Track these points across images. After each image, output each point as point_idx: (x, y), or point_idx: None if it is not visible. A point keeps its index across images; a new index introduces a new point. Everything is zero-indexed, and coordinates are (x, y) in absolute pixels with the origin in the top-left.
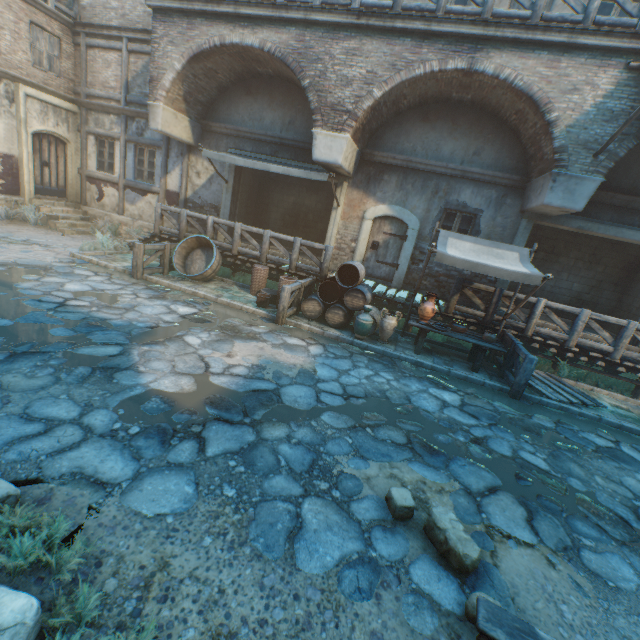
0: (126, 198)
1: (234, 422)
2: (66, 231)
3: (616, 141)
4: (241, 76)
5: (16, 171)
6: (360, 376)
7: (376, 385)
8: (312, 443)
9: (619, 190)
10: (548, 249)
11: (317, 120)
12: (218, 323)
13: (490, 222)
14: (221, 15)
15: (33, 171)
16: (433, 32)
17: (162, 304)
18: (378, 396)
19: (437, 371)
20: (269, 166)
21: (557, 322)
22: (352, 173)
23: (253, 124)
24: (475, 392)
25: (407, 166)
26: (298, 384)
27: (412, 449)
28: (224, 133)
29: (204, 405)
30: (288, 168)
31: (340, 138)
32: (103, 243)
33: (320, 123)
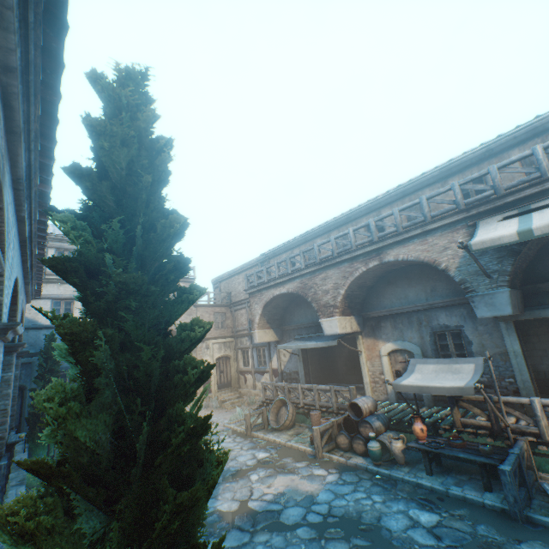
0: (256, 378)
1: (244, 530)
2: (228, 408)
3: (497, 263)
4: (291, 300)
5: (209, 380)
6: (351, 498)
7: (359, 506)
8: (278, 546)
9: None
10: None
11: (319, 314)
12: (276, 462)
13: (474, 332)
14: (271, 286)
15: (216, 377)
16: (354, 256)
17: (251, 452)
18: (352, 515)
19: (437, 491)
20: (307, 345)
21: None
22: (359, 329)
23: (303, 319)
24: (464, 513)
25: (392, 313)
26: (298, 505)
27: None
28: (291, 328)
29: (235, 519)
30: (316, 343)
31: (333, 319)
32: (239, 413)
33: (321, 315)
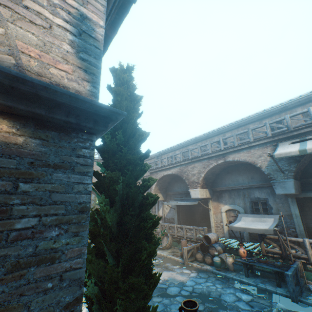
0: None
1: None
2: None
3: (287, 165)
4: (172, 178)
5: None
6: (204, 285)
7: (208, 289)
8: (166, 304)
9: None
10: None
11: (189, 187)
12: (162, 265)
13: (274, 202)
14: (162, 169)
15: None
16: (210, 156)
17: None
18: (205, 293)
19: (251, 285)
20: (181, 203)
21: None
22: (210, 196)
23: (178, 189)
24: (265, 296)
25: (229, 189)
26: (176, 286)
27: (202, 311)
28: (171, 194)
29: None
30: (186, 202)
31: (196, 190)
32: None
33: (190, 187)
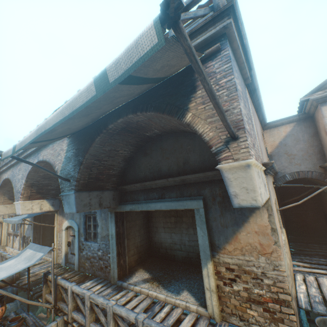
0: (14, 239)
1: None
2: None
3: (74, 170)
4: None
5: None
6: None
7: None
8: None
9: (141, 179)
10: (175, 214)
11: (15, 198)
12: None
13: (100, 217)
14: (4, 171)
15: None
16: (30, 153)
17: None
18: None
19: None
20: (13, 220)
21: (81, 306)
22: (54, 209)
23: None
24: None
25: None
26: None
27: None
28: None
29: None
30: (16, 220)
31: (19, 203)
32: None
33: (16, 199)
